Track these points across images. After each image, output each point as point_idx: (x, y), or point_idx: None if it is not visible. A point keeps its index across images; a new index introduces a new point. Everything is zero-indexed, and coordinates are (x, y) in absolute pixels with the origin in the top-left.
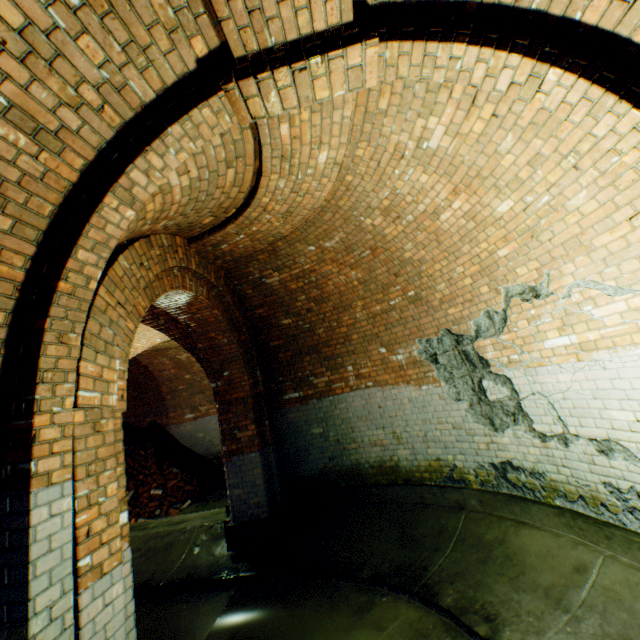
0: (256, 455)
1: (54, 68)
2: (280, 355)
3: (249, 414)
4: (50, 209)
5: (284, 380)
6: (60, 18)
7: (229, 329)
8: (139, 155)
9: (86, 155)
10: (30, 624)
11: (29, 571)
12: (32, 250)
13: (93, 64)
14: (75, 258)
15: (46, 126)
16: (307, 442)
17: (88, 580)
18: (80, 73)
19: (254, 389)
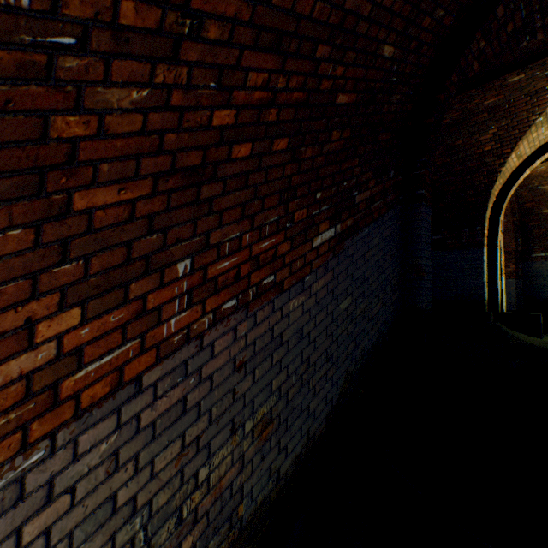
0: (512, 280)
1: (533, 141)
2: (535, 231)
3: (510, 260)
4: (507, 175)
5: (535, 246)
6: (543, 131)
7: (509, 214)
8: (541, 156)
9: (522, 158)
10: (497, 276)
11: (496, 265)
12: (499, 187)
13: (542, 136)
14: (511, 189)
15: (521, 155)
16: (546, 281)
17: (501, 275)
18: (537, 140)
19: (514, 248)
